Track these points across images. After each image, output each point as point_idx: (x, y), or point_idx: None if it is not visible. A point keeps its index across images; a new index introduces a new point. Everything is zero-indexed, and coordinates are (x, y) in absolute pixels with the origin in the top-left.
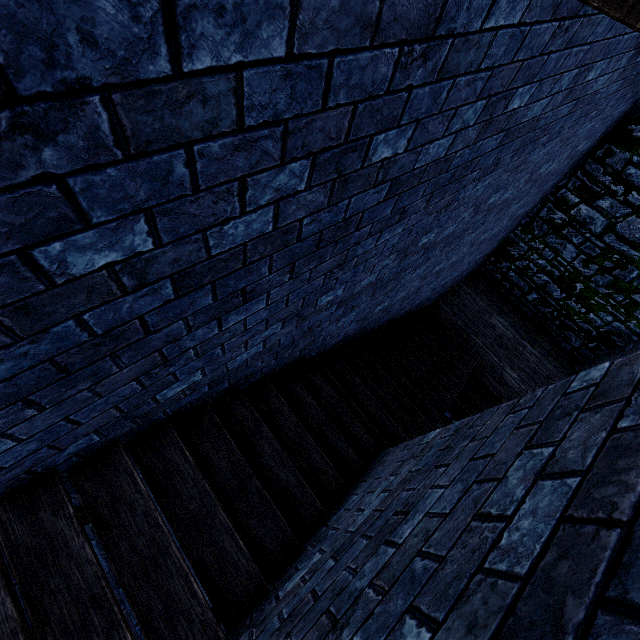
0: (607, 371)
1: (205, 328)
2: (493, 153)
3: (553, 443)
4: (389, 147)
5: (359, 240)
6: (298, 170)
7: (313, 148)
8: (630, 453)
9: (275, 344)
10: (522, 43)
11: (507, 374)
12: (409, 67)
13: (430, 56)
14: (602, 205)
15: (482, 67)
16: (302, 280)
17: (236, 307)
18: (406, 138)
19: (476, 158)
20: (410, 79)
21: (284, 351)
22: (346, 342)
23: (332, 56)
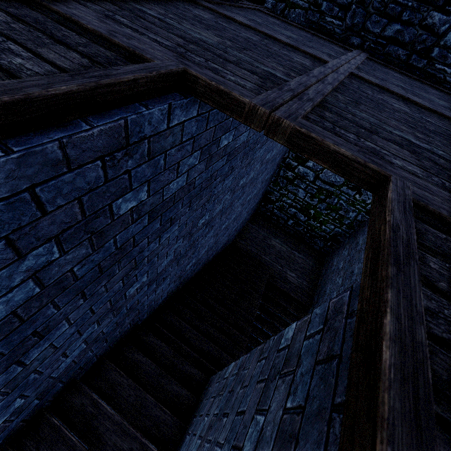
0: (293, 333)
1: (3, 375)
2: (225, 166)
3: (265, 412)
4: (132, 201)
5: (141, 249)
6: (44, 251)
7: (51, 234)
8: (285, 444)
9: (99, 335)
10: (208, 120)
11: (289, 275)
12: (118, 164)
13: (134, 152)
14: (309, 165)
15: (184, 140)
16: (99, 294)
17: (34, 345)
18: (144, 191)
19: (214, 173)
20: (124, 168)
21: (112, 333)
22: (173, 295)
23: (31, 189)
